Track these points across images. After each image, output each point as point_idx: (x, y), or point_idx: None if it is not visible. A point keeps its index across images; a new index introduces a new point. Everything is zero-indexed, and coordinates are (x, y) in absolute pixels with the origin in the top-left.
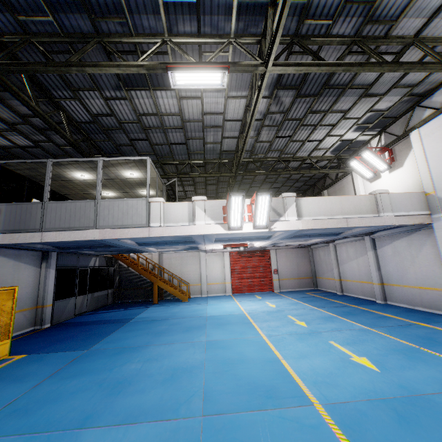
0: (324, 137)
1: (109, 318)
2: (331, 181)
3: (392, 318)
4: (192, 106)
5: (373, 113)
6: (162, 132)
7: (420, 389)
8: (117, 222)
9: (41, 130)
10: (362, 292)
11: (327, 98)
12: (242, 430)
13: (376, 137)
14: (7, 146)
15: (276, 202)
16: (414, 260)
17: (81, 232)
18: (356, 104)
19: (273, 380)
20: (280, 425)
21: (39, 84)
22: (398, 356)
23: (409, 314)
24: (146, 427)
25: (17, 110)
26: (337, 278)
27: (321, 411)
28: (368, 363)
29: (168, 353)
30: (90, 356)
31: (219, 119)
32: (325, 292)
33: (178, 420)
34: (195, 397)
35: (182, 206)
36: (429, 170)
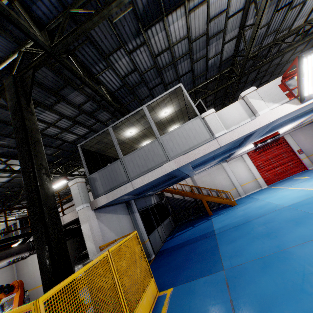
0: None
1: (192, 237)
2: None
3: None
4: (198, 18)
5: None
6: (173, 68)
7: None
8: (184, 148)
9: (91, 114)
10: None
11: None
12: None
13: None
14: (74, 140)
15: None
16: None
17: (160, 168)
18: None
19: None
20: None
21: (83, 66)
22: None
23: None
24: None
25: (74, 104)
26: None
27: None
28: None
29: None
30: (238, 276)
31: (222, 20)
32: None
33: None
34: None
35: (234, 107)
36: None
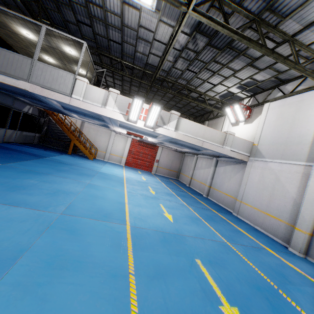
0: (218, 84)
1: (30, 152)
2: (213, 117)
3: (203, 204)
4: (131, 15)
5: (252, 80)
6: (104, 26)
7: (184, 233)
8: (47, 84)
9: None
10: (199, 188)
11: (227, 55)
12: (79, 224)
13: (248, 98)
14: None
15: (165, 114)
16: (230, 179)
17: (15, 80)
18: (243, 69)
19: (114, 210)
20: (101, 228)
21: None
22: (188, 219)
23: (213, 205)
24: (23, 210)
25: None
26: (190, 177)
27: (127, 228)
28: (170, 218)
29: (59, 182)
30: (4, 168)
31: (150, 36)
32: (181, 182)
33: (45, 212)
34: (62, 205)
35: (100, 91)
36: (262, 131)
